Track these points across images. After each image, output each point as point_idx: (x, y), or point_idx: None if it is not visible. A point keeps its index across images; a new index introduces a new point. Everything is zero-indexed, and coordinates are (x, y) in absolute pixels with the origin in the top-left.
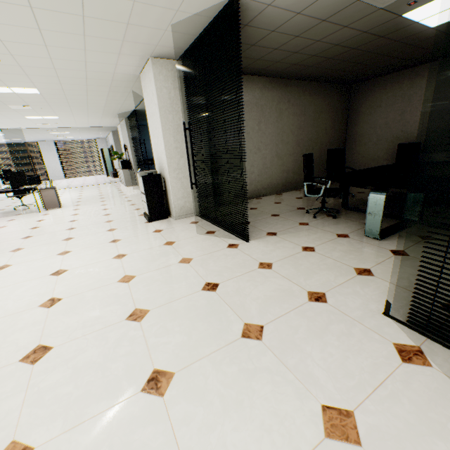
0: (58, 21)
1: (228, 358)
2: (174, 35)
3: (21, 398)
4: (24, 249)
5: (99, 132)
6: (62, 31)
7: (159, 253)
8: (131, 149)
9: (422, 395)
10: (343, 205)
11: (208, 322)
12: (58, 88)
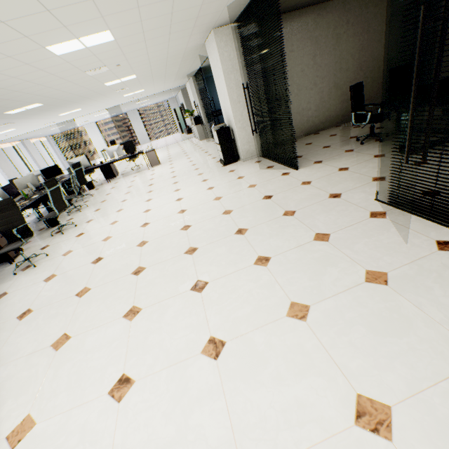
0: (156, 33)
1: (274, 223)
2: (229, 10)
3: (187, 238)
4: (153, 191)
5: (171, 93)
6: (157, 37)
7: (235, 184)
8: (200, 105)
9: (370, 227)
10: (397, 128)
11: (265, 212)
12: (148, 70)
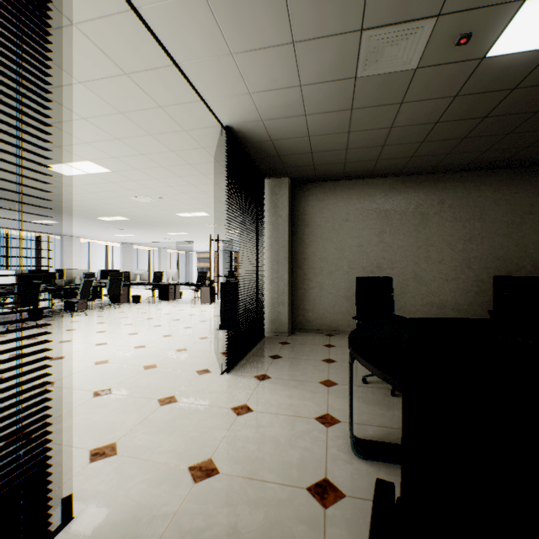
0: (157, 172)
1: None
2: None
3: None
4: (131, 325)
5: None
6: (166, 177)
7: (157, 354)
8: None
9: None
10: None
11: None
12: (215, 210)
